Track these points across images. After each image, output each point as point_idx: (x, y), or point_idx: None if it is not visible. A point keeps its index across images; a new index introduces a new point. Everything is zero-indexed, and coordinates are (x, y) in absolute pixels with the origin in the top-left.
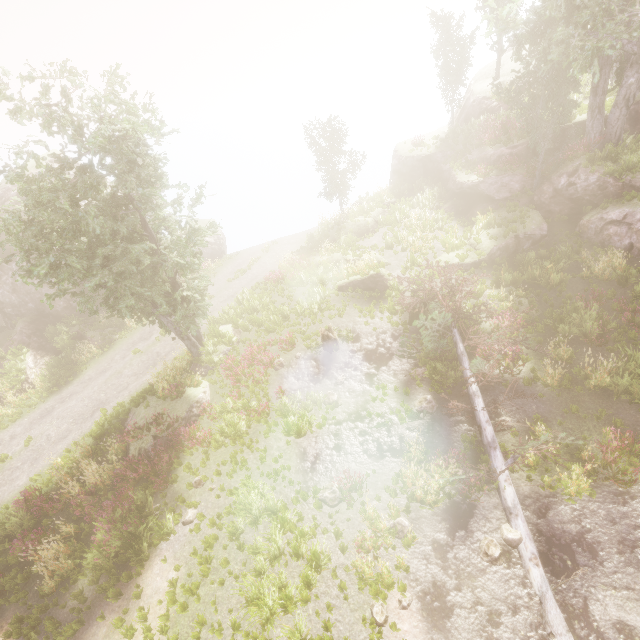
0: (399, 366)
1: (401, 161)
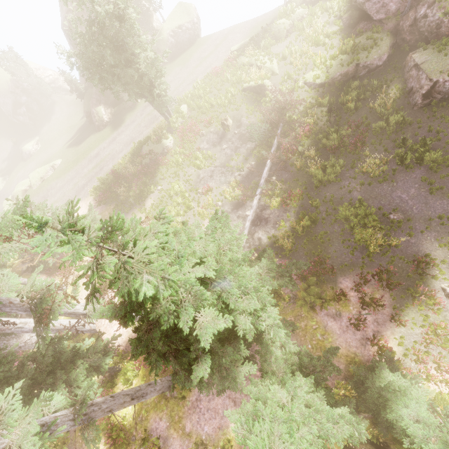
0: (251, 145)
1: None
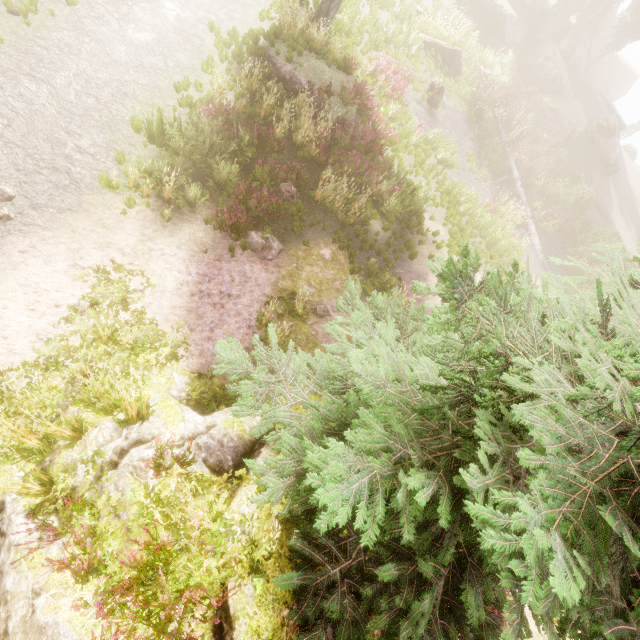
0: (470, 145)
1: None
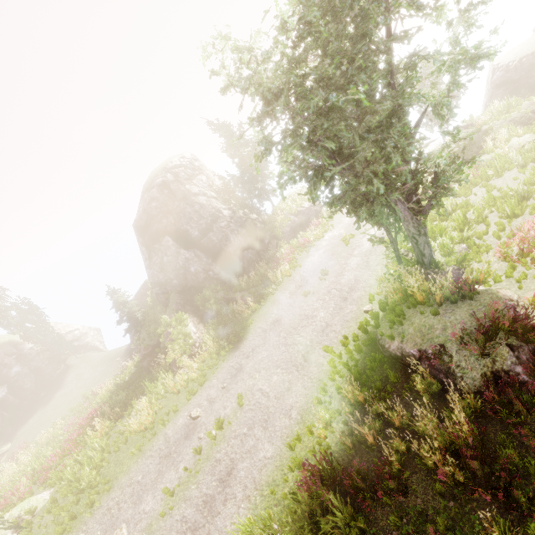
0: None
1: (511, 67)
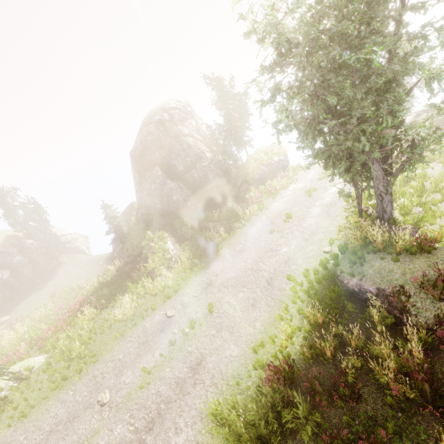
0: None
1: None
